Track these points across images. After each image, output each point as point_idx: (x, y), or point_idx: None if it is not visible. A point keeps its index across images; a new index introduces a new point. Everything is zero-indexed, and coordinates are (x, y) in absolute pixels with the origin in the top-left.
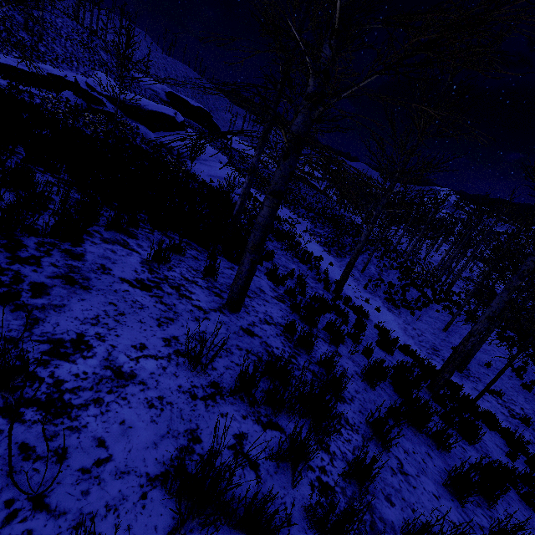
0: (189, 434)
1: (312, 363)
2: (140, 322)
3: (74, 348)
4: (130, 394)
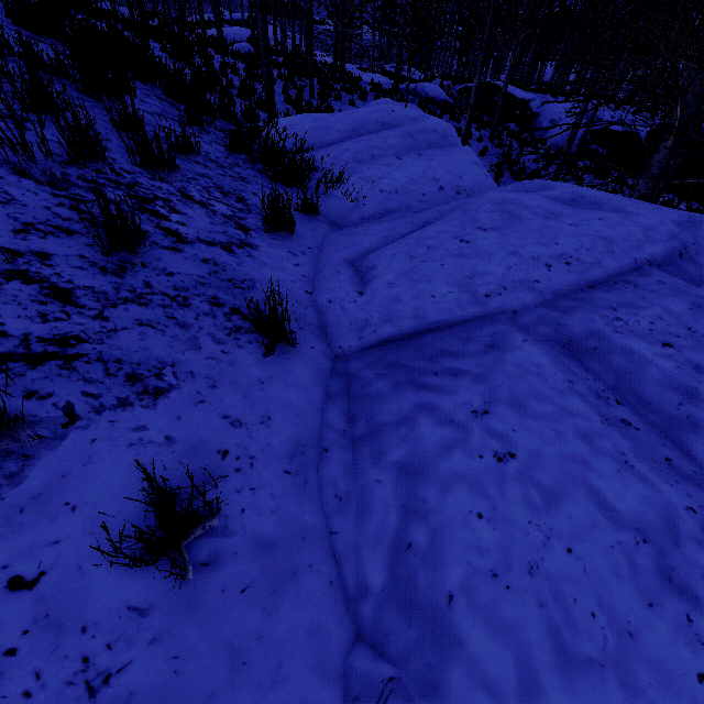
0: None
1: None
2: None
3: None
4: None
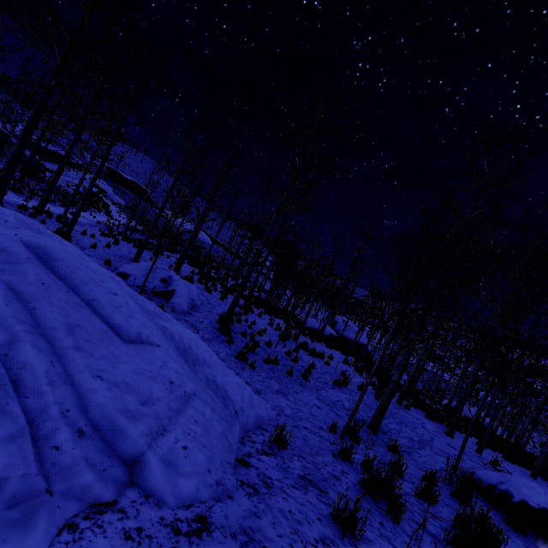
0: None
1: None
2: None
3: None
4: None
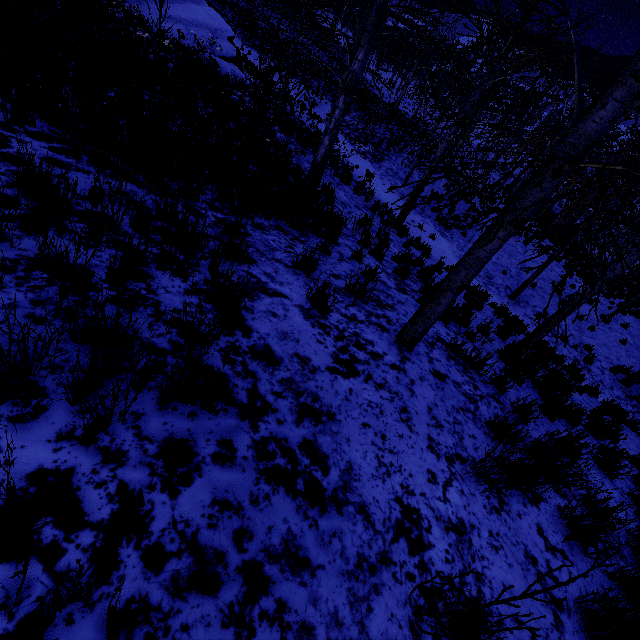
0: (528, 558)
1: (484, 383)
2: (400, 437)
3: (413, 524)
4: (479, 548)
